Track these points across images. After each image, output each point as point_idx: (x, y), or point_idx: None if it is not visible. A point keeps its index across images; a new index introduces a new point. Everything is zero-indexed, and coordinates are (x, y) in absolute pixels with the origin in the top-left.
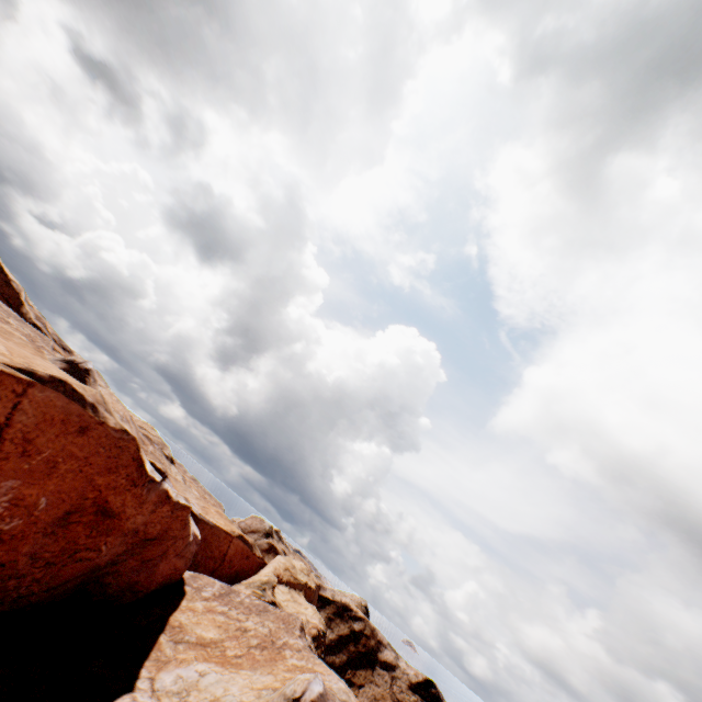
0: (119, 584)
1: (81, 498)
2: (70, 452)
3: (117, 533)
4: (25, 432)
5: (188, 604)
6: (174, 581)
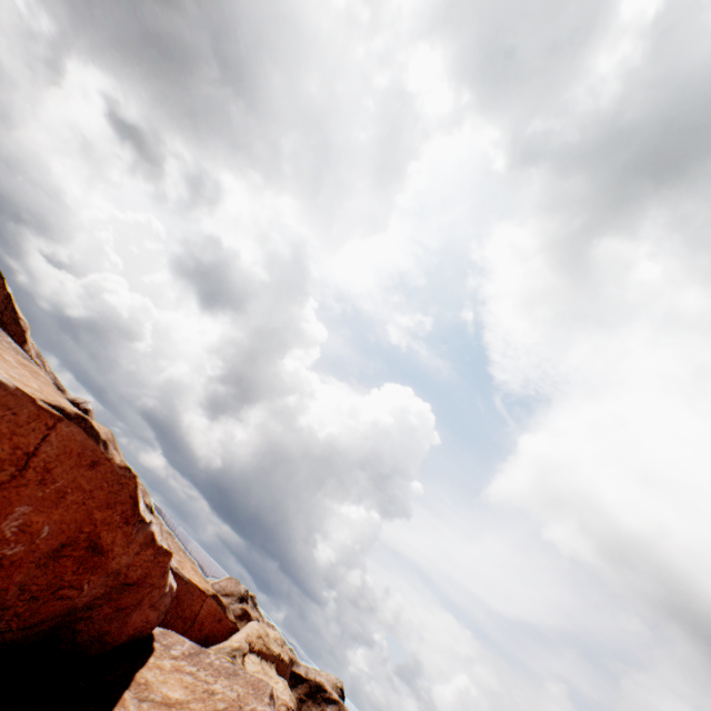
0: (89, 632)
1: (78, 531)
2: (79, 484)
3: (102, 572)
4: (47, 462)
5: (155, 662)
6: (144, 636)
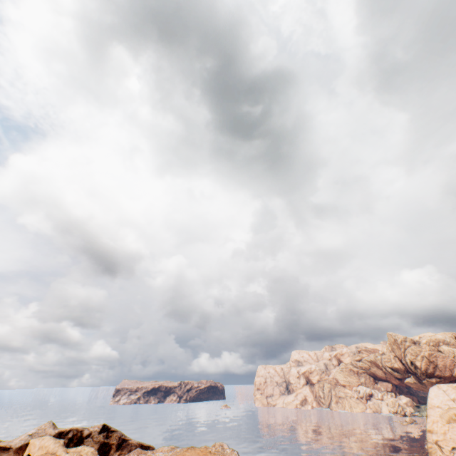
0: None
1: None
2: None
3: None
4: None
5: None
6: None
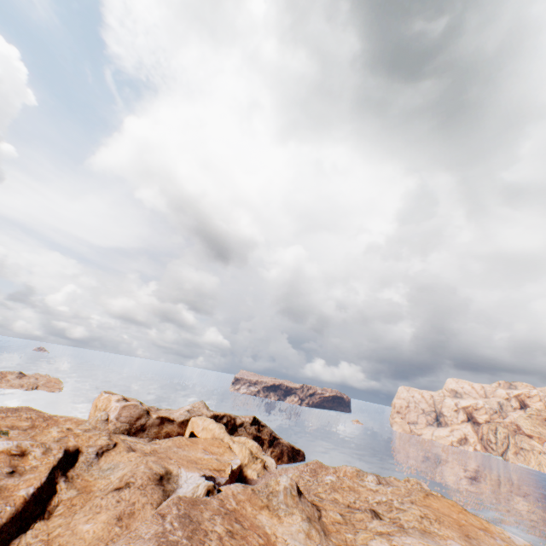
0: None
1: None
2: None
3: None
4: None
5: None
6: None
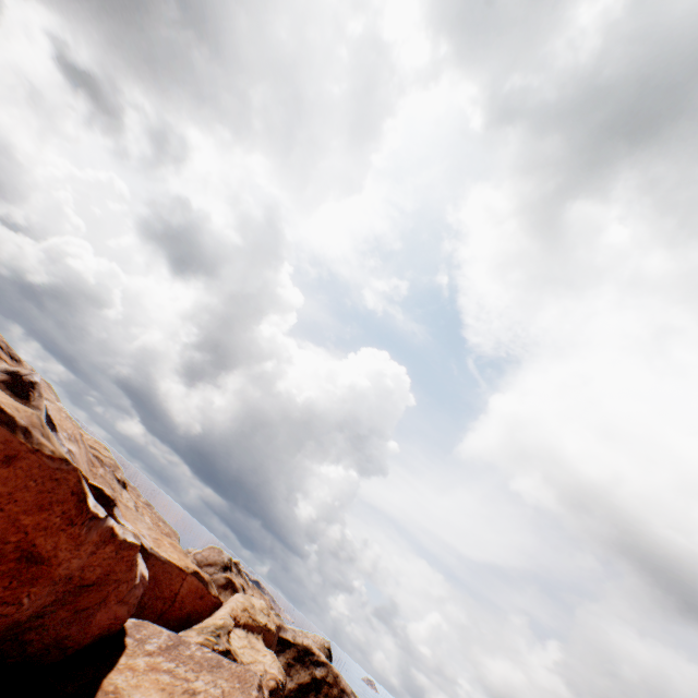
0: (43, 640)
1: None
2: None
3: (45, 582)
4: None
5: (127, 662)
6: (114, 632)
